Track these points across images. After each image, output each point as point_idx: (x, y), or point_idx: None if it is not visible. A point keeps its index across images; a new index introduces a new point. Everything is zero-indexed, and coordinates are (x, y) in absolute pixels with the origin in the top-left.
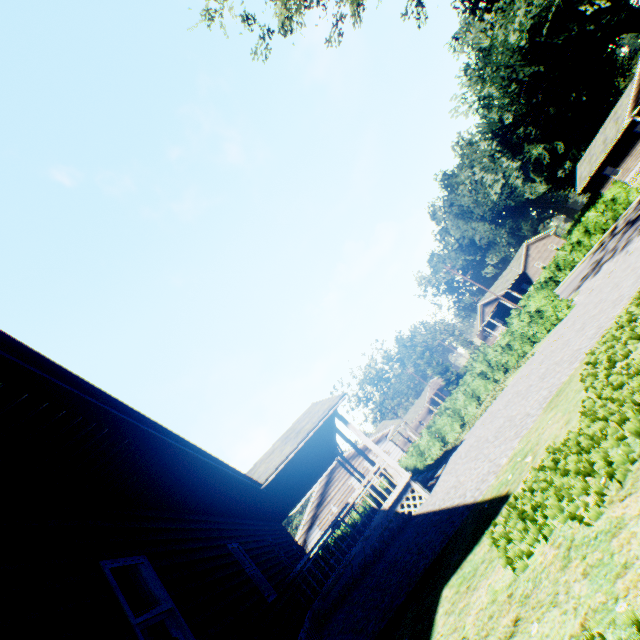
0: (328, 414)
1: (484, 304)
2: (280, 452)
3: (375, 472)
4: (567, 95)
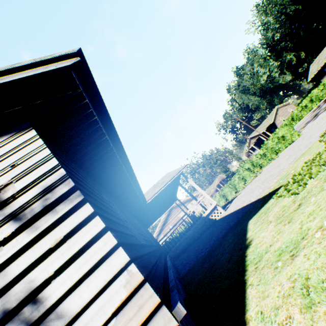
0: (179, 173)
1: (251, 138)
2: (153, 191)
3: None
4: (311, 24)
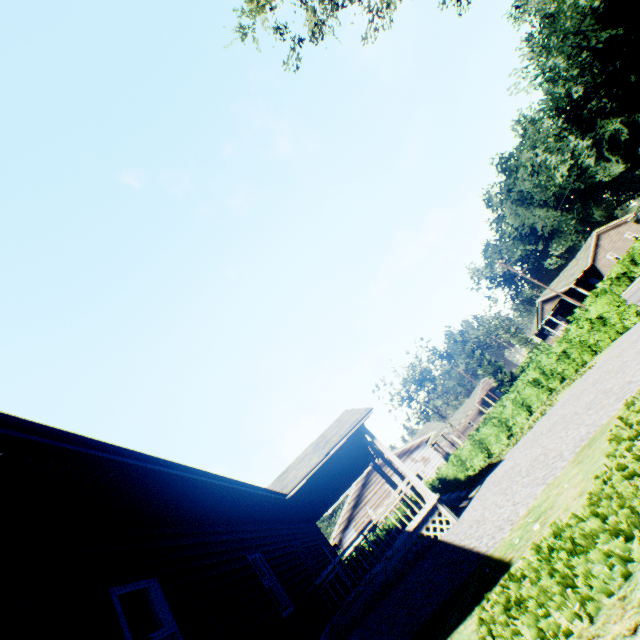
0: (354, 428)
1: (543, 301)
2: (308, 461)
3: (416, 475)
4: None
